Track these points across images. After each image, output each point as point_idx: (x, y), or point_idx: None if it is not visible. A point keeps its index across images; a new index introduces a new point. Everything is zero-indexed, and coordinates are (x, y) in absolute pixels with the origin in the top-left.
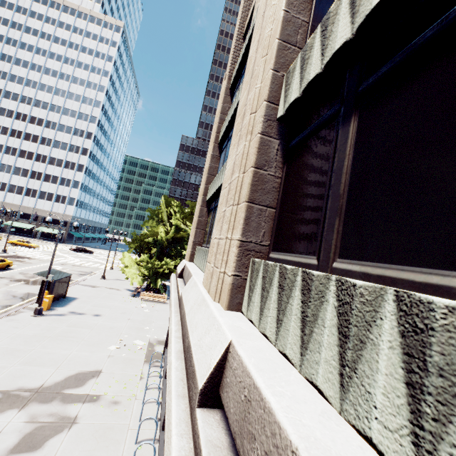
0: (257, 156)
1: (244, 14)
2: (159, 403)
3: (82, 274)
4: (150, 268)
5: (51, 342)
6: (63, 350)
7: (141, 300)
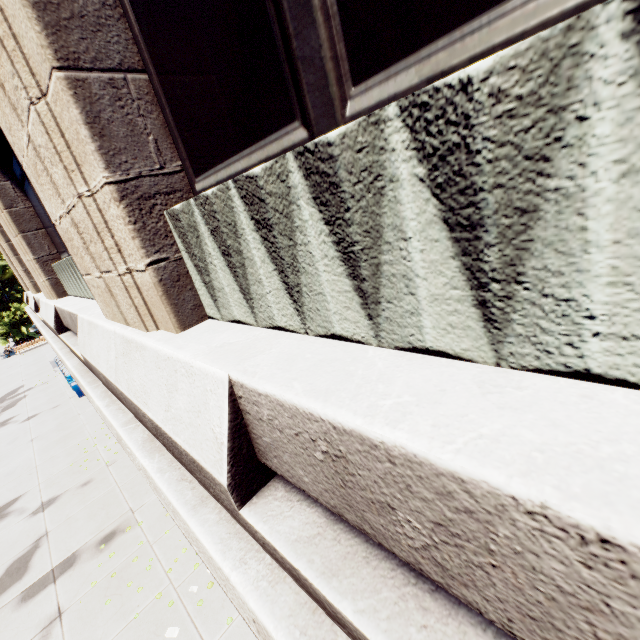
0: (5, 238)
1: None
2: None
3: None
4: (2, 323)
5: None
6: None
7: (21, 354)
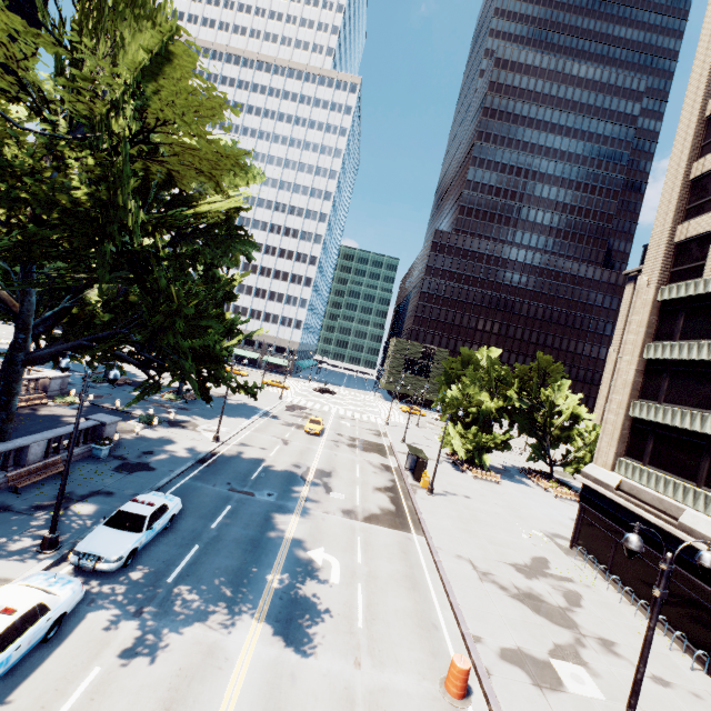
0: None
1: (675, 217)
2: (634, 593)
3: (377, 435)
4: (477, 442)
5: (478, 525)
6: (495, 534)
7: (473, 477)
